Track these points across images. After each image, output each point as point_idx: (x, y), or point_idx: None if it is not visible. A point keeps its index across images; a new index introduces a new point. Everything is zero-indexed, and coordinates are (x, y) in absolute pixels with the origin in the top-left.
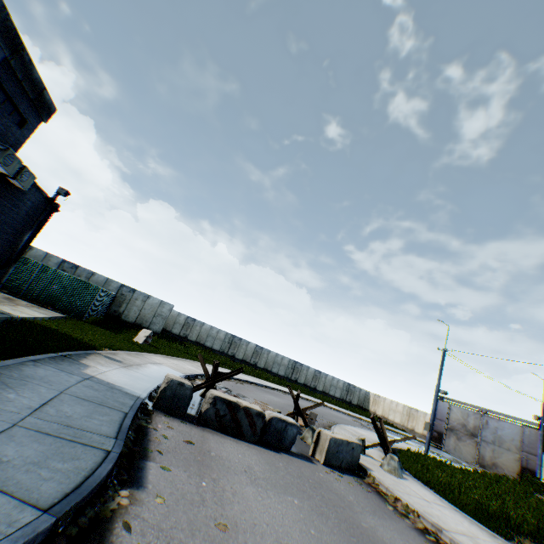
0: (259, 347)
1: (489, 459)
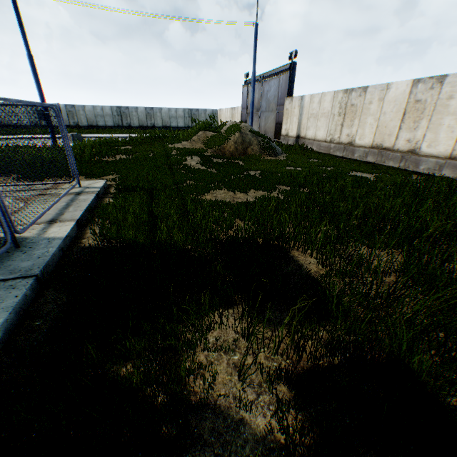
0: (70, 106)
1: (263, 129)
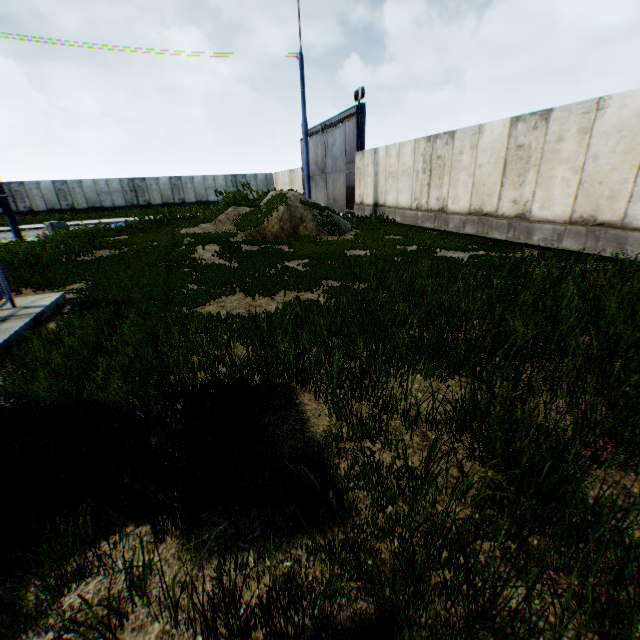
0: (60, 182)
1: (332, 197)
